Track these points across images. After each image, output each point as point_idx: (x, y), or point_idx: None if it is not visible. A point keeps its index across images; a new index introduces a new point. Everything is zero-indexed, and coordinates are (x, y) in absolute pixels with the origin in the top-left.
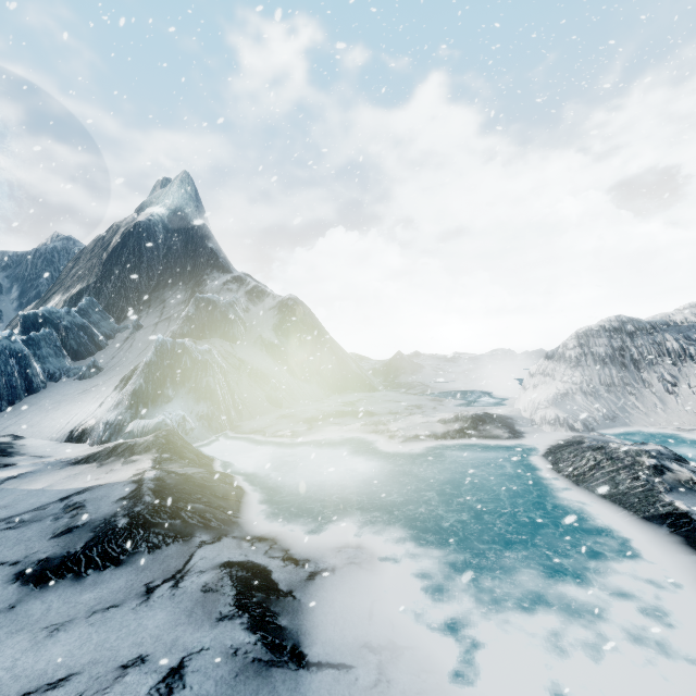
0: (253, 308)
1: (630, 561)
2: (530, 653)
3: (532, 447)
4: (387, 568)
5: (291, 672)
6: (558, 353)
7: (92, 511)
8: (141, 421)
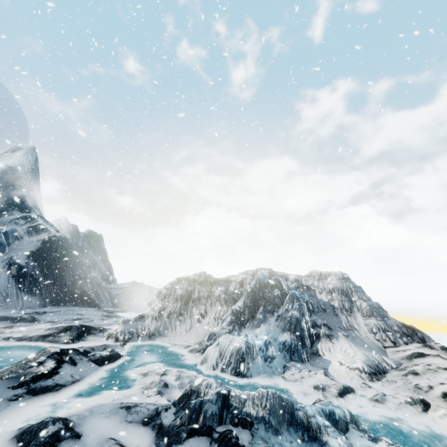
0: (27, 238)
1: None
2: None
3: None
4: None
5: None
6: (160, 291)
7: None
8: None
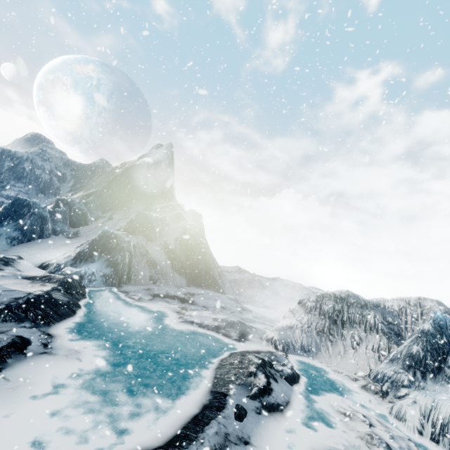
0: (172, 224)
1: (176, 402)
2: (78, 407)
3: (239, 348)
4: (77, 363)
5: None
6: (303, 302)
7: None
8: (71, 268)
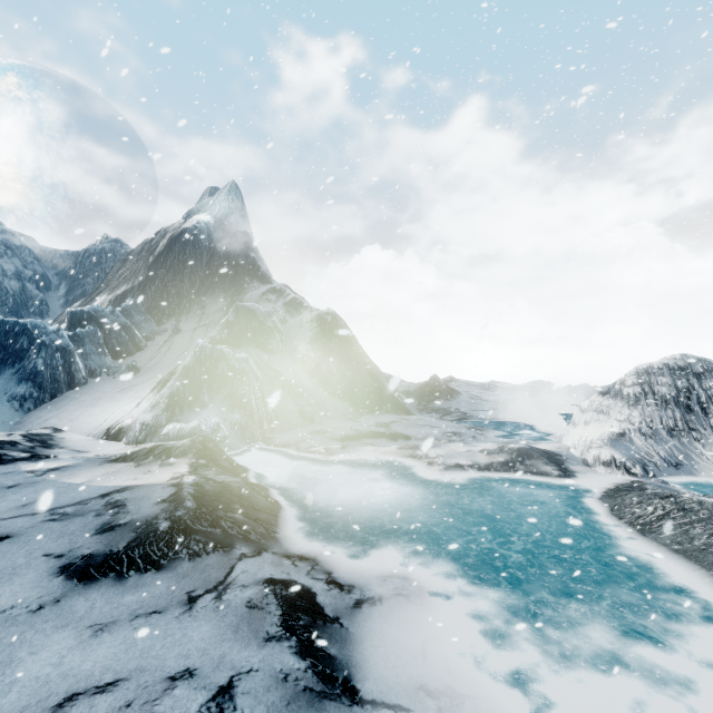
0: (291, 320)
1: None
2: None
3: (585, 488)
4: (438, 604)
5: (345, 708)
6: (614, 390)
7: (134, 511)
8: (177, 424)
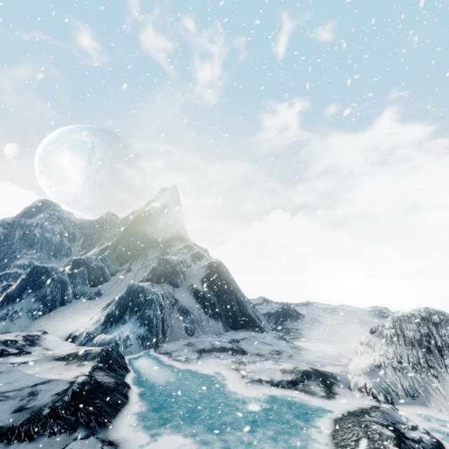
0: (193, 265)
1: None
2: None
3: (335, 409)
4: None
5: None
6: (378, 330)
7: (39, 399)
8: (103, 335)
